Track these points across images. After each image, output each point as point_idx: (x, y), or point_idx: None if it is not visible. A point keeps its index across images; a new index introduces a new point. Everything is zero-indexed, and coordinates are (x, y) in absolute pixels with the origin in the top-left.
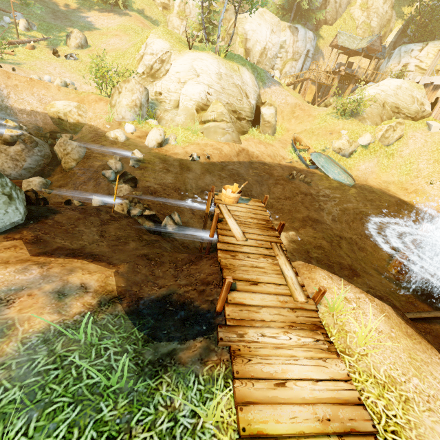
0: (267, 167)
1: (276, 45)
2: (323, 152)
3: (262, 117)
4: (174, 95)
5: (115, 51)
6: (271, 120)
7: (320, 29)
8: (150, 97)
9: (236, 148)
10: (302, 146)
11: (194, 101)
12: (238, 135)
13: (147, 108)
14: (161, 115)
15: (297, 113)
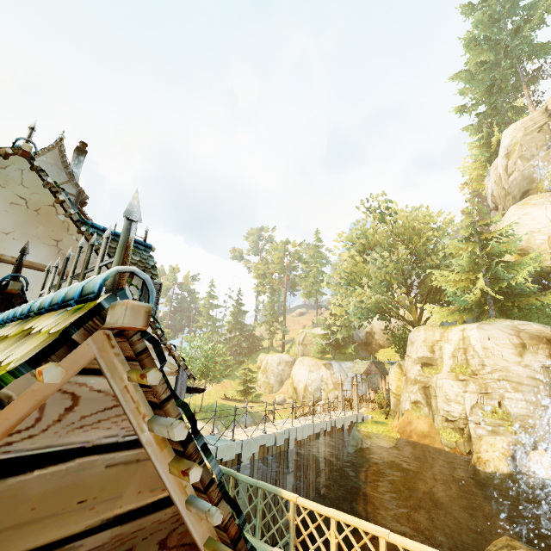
0: None
1: (316, 379)
2: None
3: None
4: None
5: None
6: None
7: (376, 353)
8: None
9: None
10: None
11: None
12: None
13: None
14: None
15: None
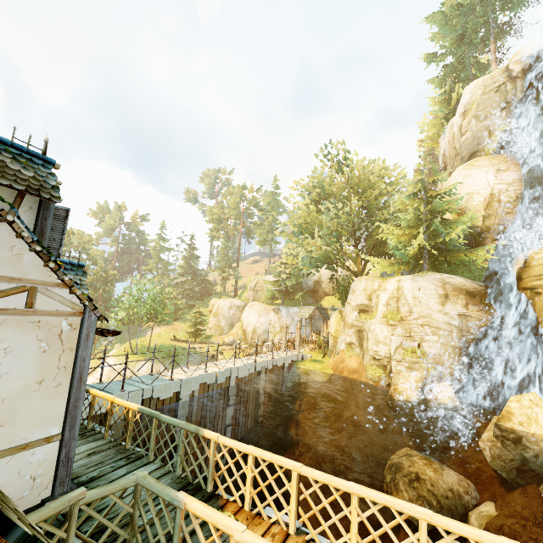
0: None
1: (265, 323)
2: None
3: None
4: None
5: None
6: None
7: (322, 300)
8: None
9: None
10: None
11: None
12: None
13: None
14: None
15: None
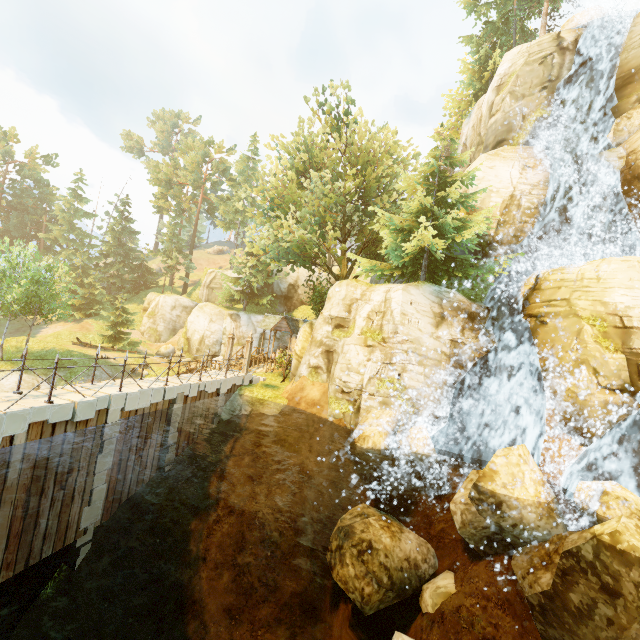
0: None
1: (217, 332)
2: None
3: None
4: None
5: None
6: None
7: (296, 309)
8: None
9: None
10: None
11: None
12: None
13: None
14: None
15: None
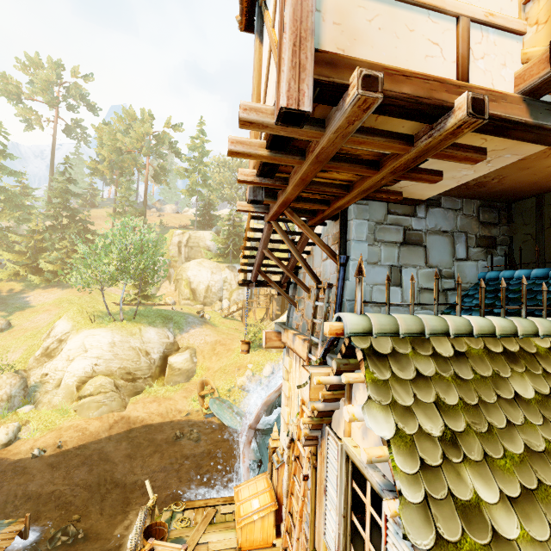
0: (152, 430)
1: (219, 281)
2: (229, 393)
3: (170, 366)
4: (60, 374)
5: (33, 329)
6: (183, 366)
7: None
8: (34, 381)
9: (111, 419)
10: (206, 390)
11: (76, 377)
12: (128, 398)
13: (22, 396)
14: (40, 398)
15: (218, 350)
